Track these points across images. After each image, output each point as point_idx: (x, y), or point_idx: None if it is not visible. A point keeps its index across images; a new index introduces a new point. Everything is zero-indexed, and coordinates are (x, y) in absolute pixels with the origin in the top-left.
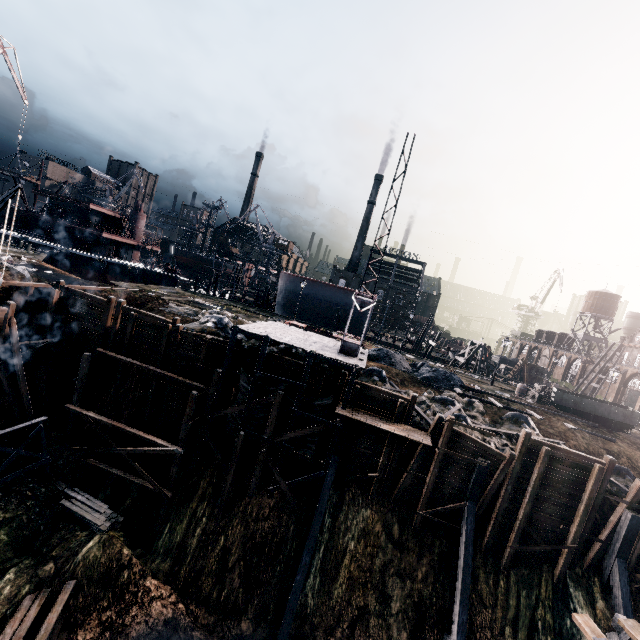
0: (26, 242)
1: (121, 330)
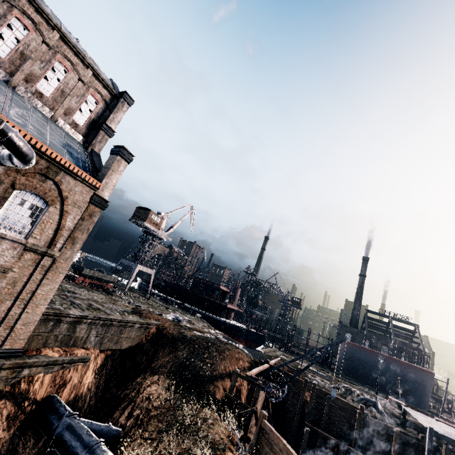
0: (183, 306)
1: (315, 406)
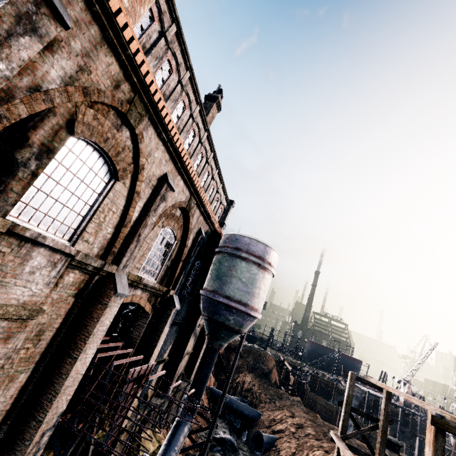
0: None
1: (311, 384)
